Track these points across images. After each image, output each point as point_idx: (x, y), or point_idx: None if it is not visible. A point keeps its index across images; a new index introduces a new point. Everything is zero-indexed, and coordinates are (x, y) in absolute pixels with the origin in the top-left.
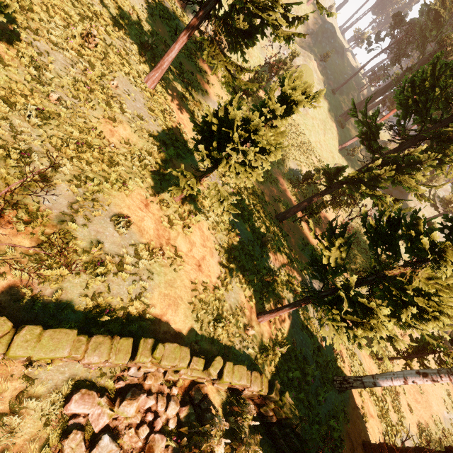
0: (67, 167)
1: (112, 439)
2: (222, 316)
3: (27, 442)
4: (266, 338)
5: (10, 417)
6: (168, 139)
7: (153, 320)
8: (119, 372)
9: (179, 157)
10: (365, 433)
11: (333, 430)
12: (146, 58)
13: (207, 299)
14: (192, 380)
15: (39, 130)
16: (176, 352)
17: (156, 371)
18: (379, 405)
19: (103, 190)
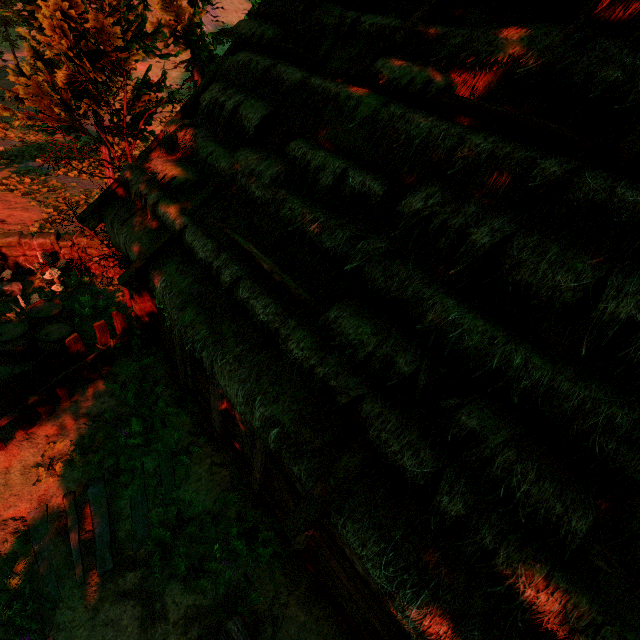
0: None
1: None
2: None
3: None
4: None
5: None
6: None
7: None
8: None
9: None
10: None
11: None
12: None
13: None
14: None
15: None
16: None
17: None
18: None
19: None
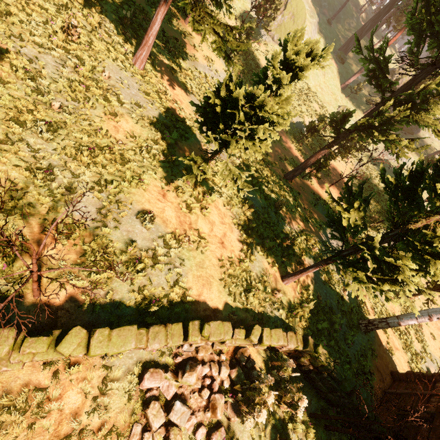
0: (86, 174)
1: (183, 403)
2: (251, 285)
3: (119, 414)
4: (293, 298)
5: (102, 398)
6: (169, 122)
7: (193, 301)
8: (175, 350)
9: (183, 138)
10: (392, 364)
11: (363, 367)
12: (129, 35)
13: (235, 272)
14: (235, 345)
15: (53, 144)
16: (220, 328)
17: (205, 344)
18: (403, 338)
19: (123, 189)
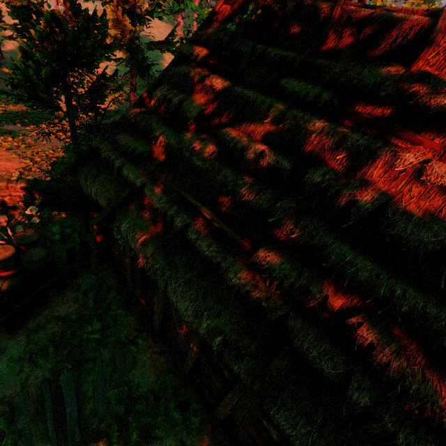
0: None
1: None
2: None
3: None
4: None
5: None
6: None
7: None
8: None
9: None
10: None
11: None
12: None
13: None
14: None
15: None
16: None
17: None
18: None
19: None
